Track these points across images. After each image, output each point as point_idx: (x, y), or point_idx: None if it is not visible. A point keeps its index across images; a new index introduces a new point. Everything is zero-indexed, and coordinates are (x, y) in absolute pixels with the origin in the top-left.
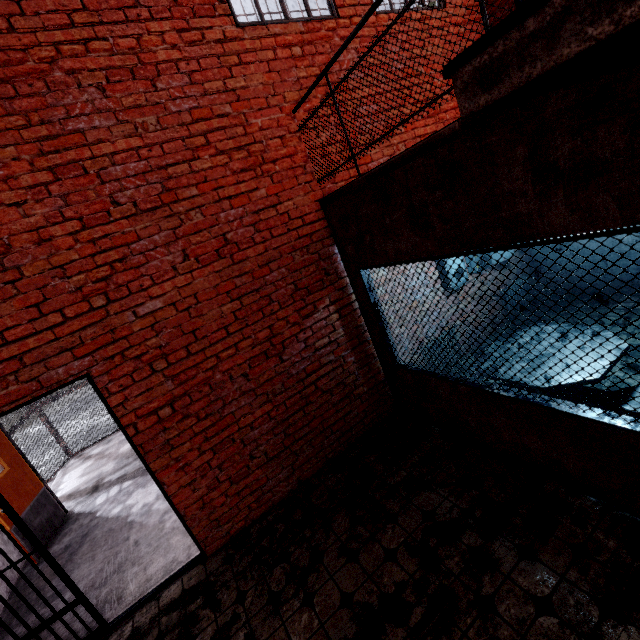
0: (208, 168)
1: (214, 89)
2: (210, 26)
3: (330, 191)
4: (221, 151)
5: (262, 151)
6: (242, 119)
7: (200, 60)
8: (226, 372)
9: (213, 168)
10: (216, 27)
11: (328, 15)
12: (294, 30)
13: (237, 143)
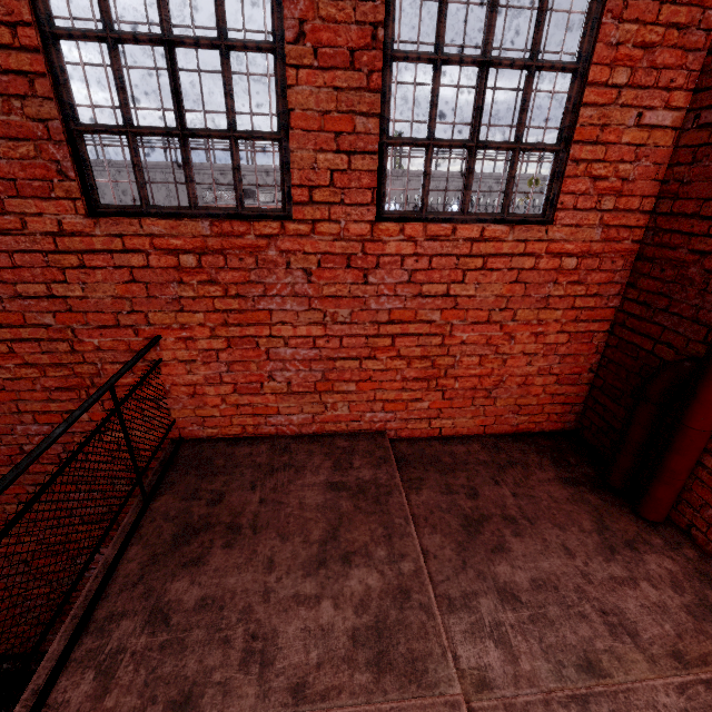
0: (9, 377)
1: (33, 292)
2: (40, 210)
3: (193, 433)
4: (32, 363)
5: (95, 373)
6: (71, 333)
7: (16, 253)
8: (3, 553)
9: (17, 378)
10: (50, 212)
11: (277, 208)
12: (193, 230)
13: (58, 358)
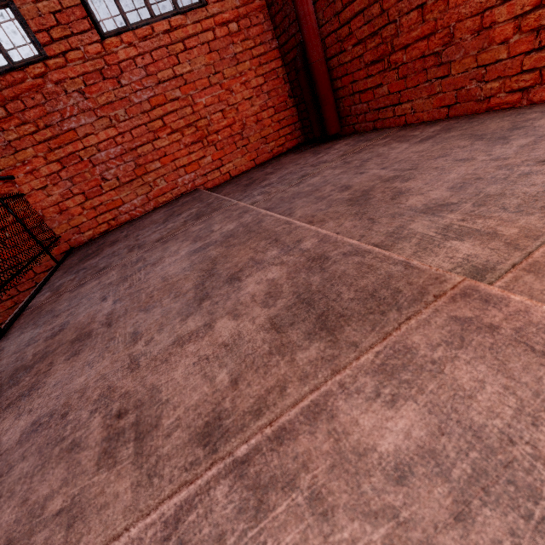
0: None
1: None
2: None
3: (77, 241)
4: None
5: None
6: None
7: None
8: None
9: None
10: None
11: (35, 55)
12: None
13: None
